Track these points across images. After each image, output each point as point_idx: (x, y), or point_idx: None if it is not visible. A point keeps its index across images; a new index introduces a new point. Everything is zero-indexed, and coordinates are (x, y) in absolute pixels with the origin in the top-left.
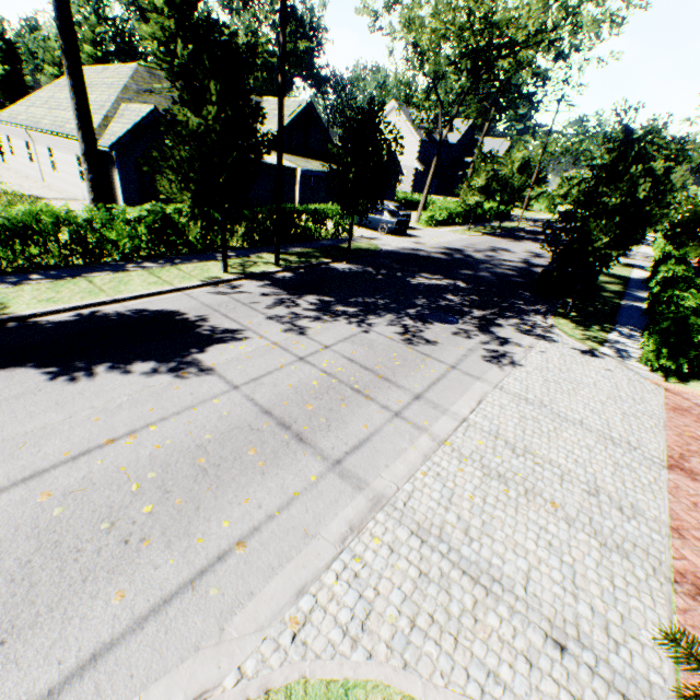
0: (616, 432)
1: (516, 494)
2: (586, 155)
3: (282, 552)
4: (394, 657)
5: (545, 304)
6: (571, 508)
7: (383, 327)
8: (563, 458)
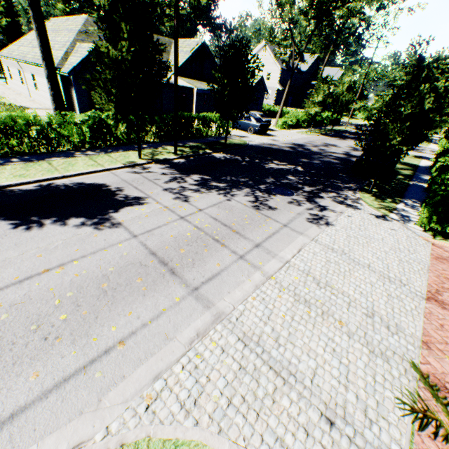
0: (392, 273)
1: (315, 315)
2: (390, 78)
3: (148, 349)
4: (213, 425)
5: (356, 183)
6: (353, 325)
7: (241, 197)
8: (352, 291)
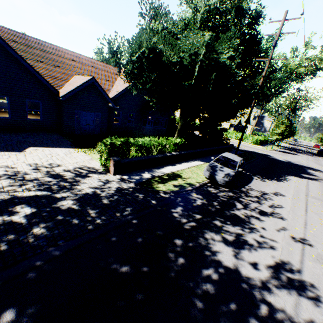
0: None
1: None
2: None
3: None
4: None
5: (321, 156)
6: None
7: (308, 155)
8: None
